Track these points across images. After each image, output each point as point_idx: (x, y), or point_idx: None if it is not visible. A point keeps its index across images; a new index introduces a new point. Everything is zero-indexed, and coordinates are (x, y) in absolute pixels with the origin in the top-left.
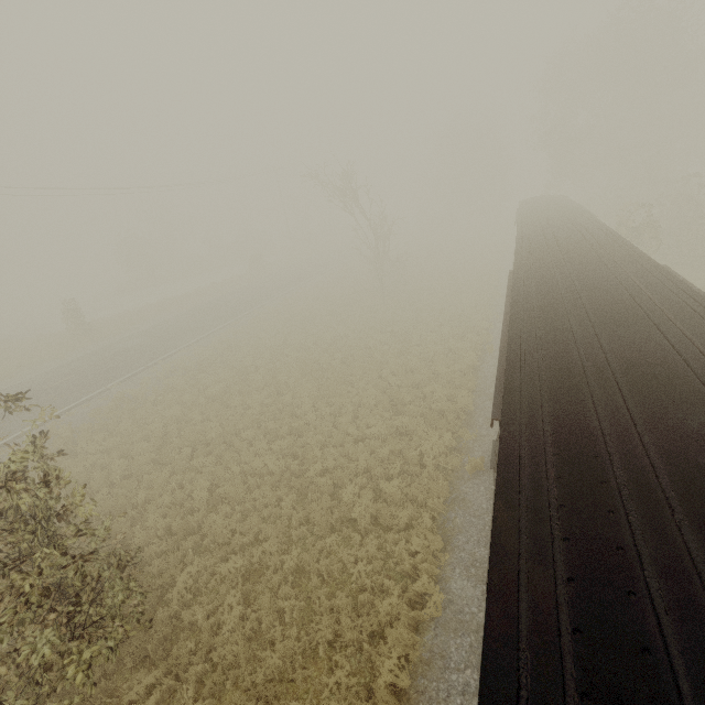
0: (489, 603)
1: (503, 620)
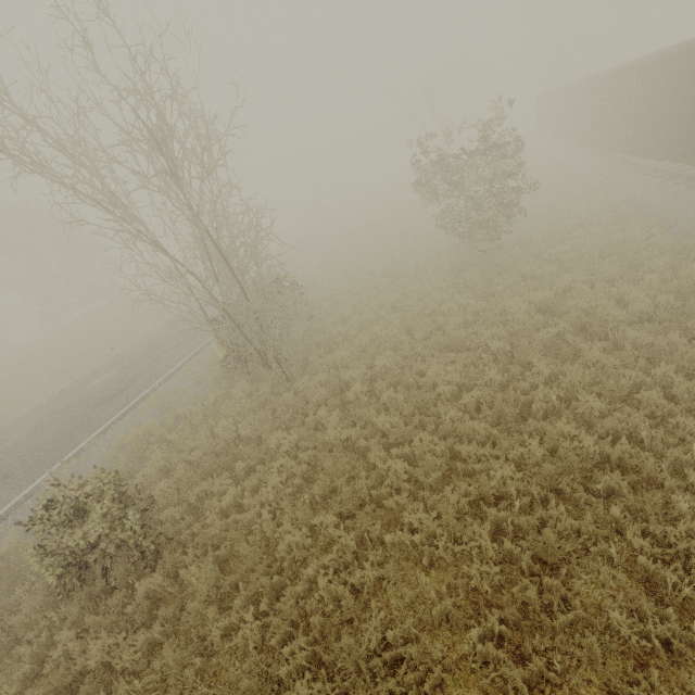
0: None
1: None
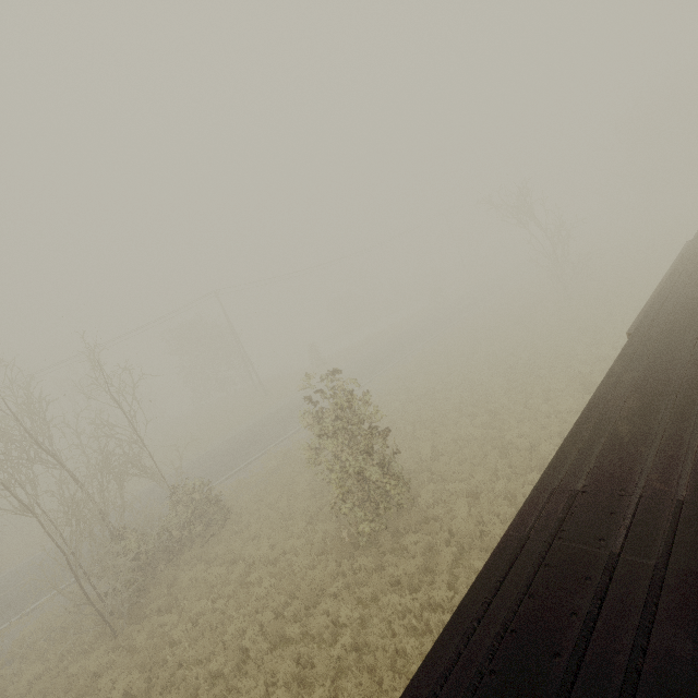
0: (599, 386)
1: (604, 388)
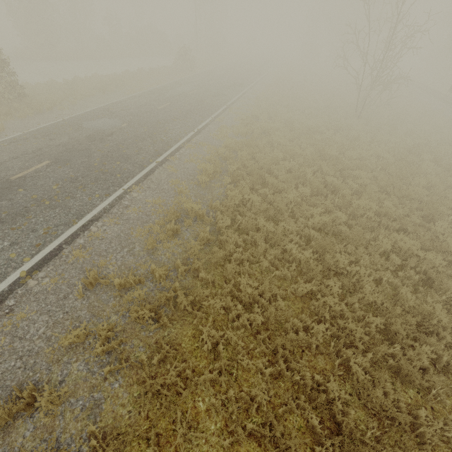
0: None
1: None
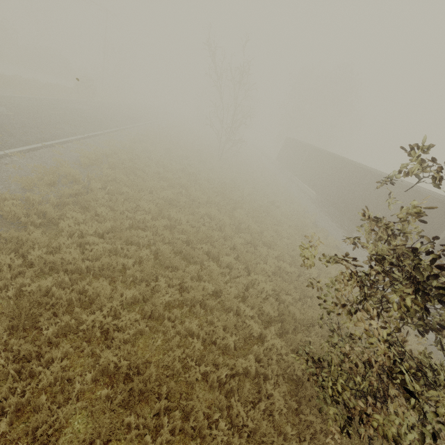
0: None
1: None
